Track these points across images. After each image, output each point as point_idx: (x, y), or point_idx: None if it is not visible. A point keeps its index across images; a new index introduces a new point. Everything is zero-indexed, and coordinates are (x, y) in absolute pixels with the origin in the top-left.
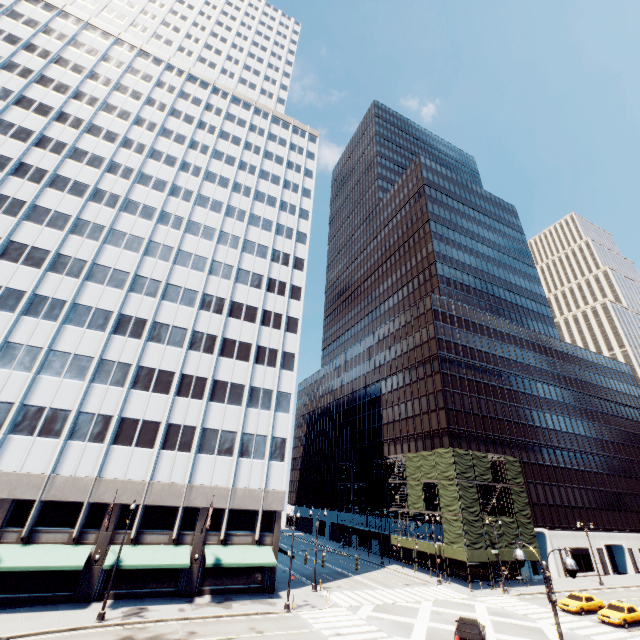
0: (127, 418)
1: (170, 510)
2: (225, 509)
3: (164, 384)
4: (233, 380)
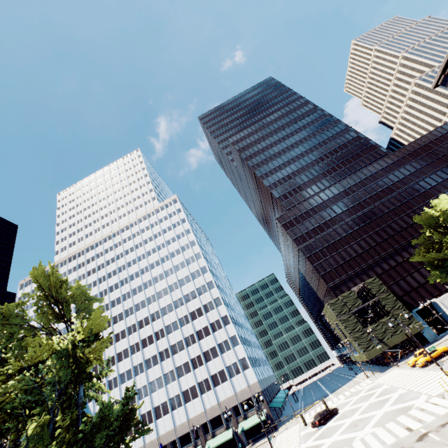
0: (184, 391)
1: (219, 417)
2: (238, 404)
3: (187, 369)
4: (209, 347)
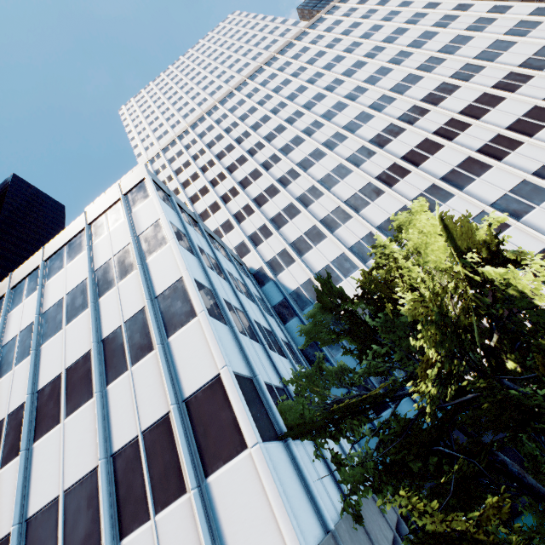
0: None
1: None
2: None
3: None
4: None
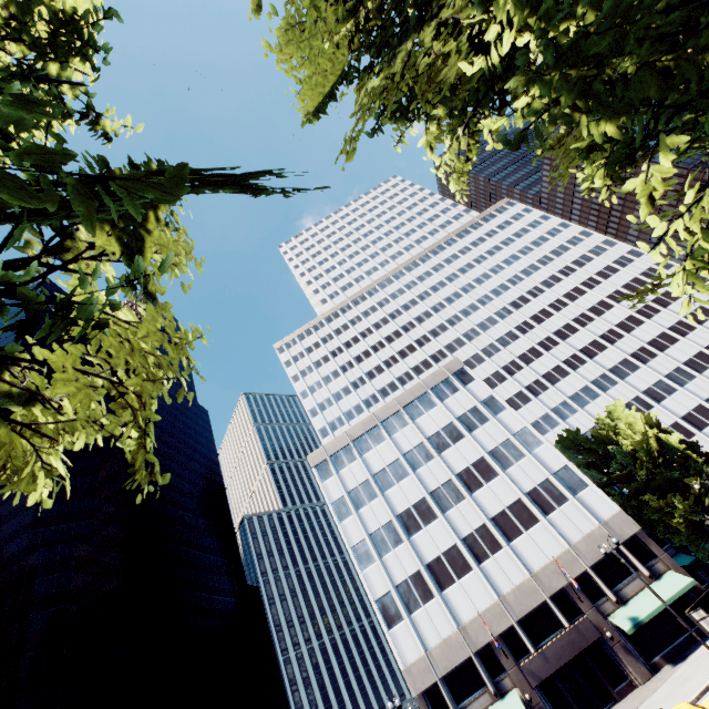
0: None
1: None
2: None
3: (707, 359)
4: None
